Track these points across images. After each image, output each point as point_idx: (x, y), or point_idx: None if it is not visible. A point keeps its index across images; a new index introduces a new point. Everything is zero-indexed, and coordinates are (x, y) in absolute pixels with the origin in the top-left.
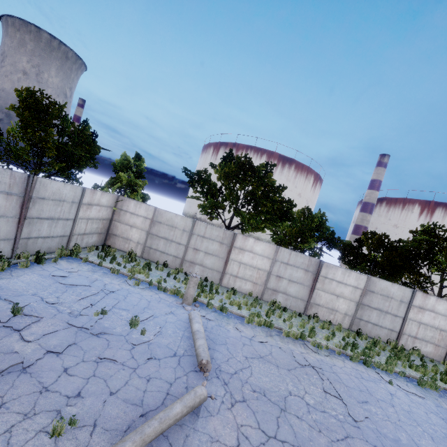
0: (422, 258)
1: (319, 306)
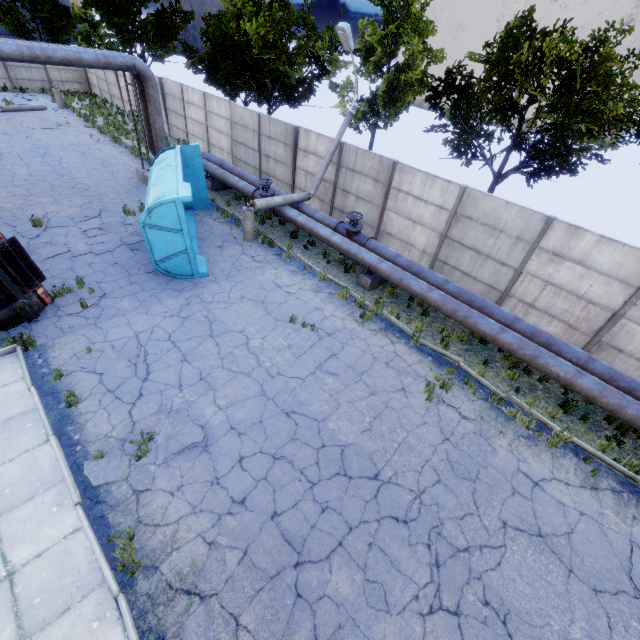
0: None
1: None
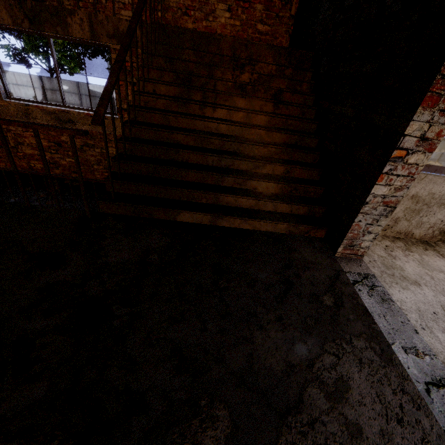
0: None
1: None
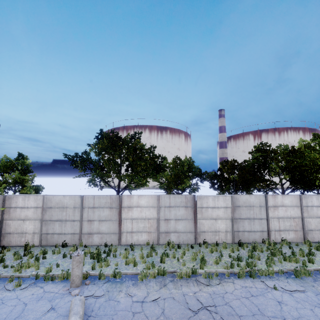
0: (263, 169)
1: (205, 233)
